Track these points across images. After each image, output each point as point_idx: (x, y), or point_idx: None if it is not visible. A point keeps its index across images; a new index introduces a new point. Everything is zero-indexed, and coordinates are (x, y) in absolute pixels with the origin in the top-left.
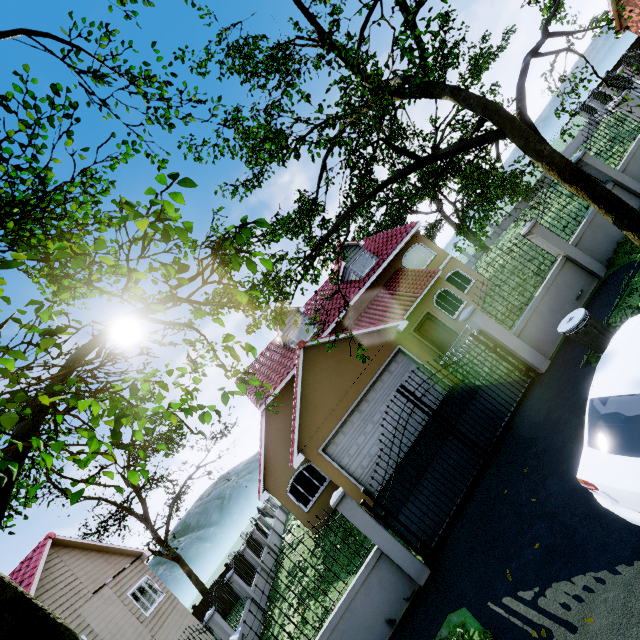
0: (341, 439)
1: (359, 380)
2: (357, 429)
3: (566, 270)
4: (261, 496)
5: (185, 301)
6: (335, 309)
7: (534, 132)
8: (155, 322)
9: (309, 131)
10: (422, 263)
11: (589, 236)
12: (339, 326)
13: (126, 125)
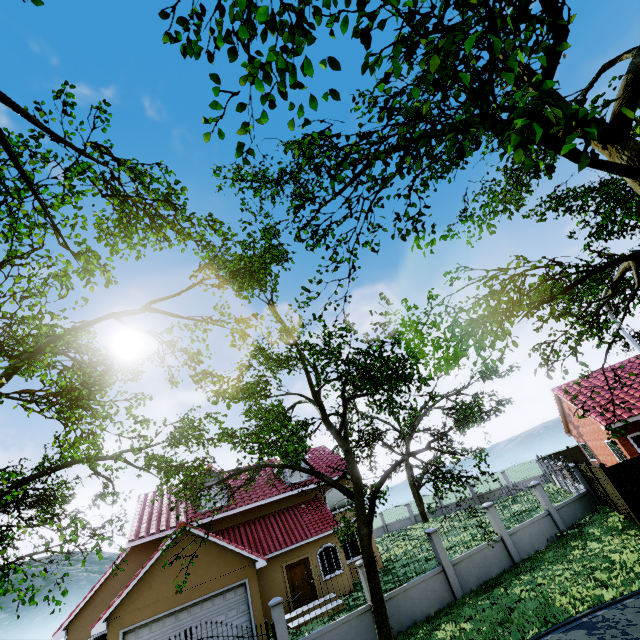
0: (144, 633)
1: (198, 588)
2: (163, 633)
3: (365, 617)
4: (58, 633)
5: (124, 461)
6: (250, 496)
7: (372, 510)
8: (93, 470)
9: (285, 394)
10: (340, 505)
11: (399, 600)
12: (242, 513)
13: (168, 366)
